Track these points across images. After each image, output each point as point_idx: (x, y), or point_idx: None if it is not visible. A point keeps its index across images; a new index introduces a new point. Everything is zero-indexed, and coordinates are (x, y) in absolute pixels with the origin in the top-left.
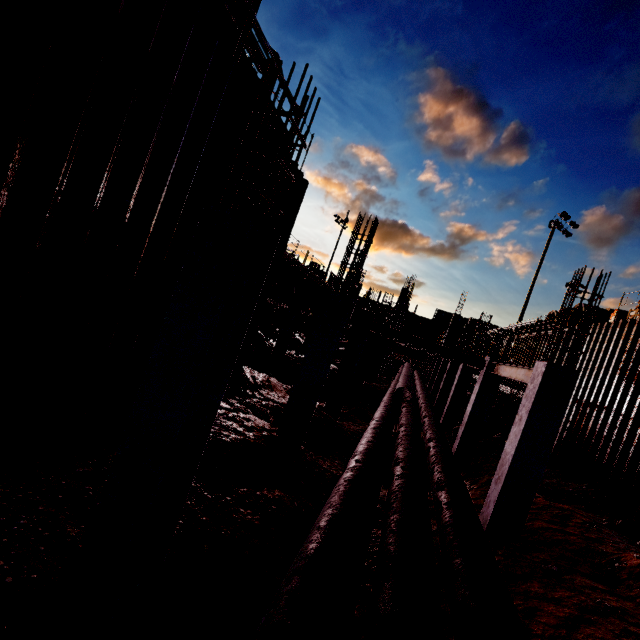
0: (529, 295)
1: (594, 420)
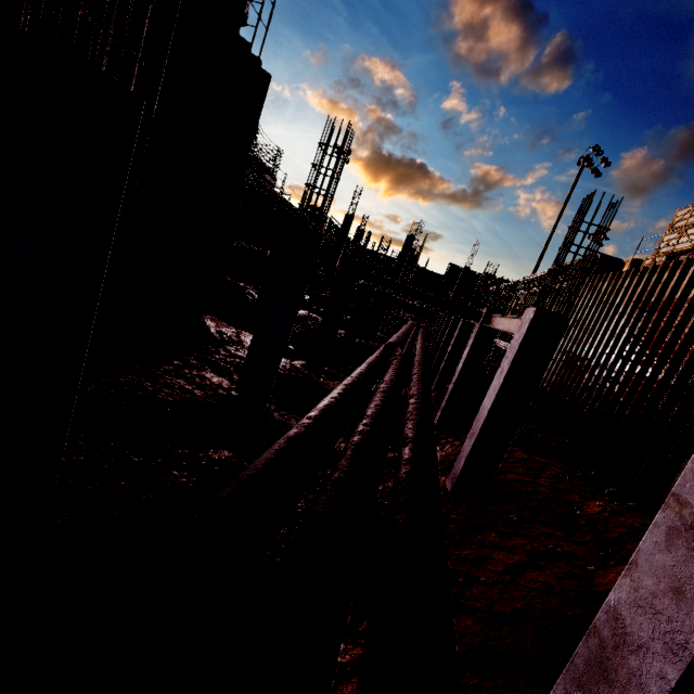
0: (546, 246)
1: (589, 376)
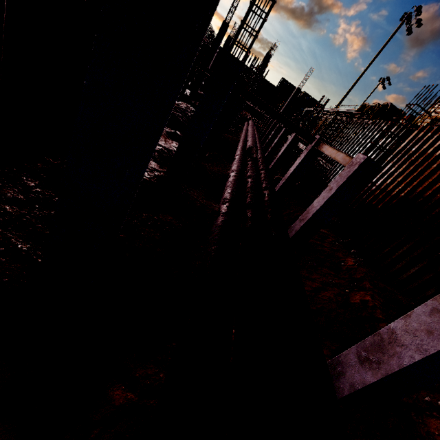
0: (355, 84)
1: None
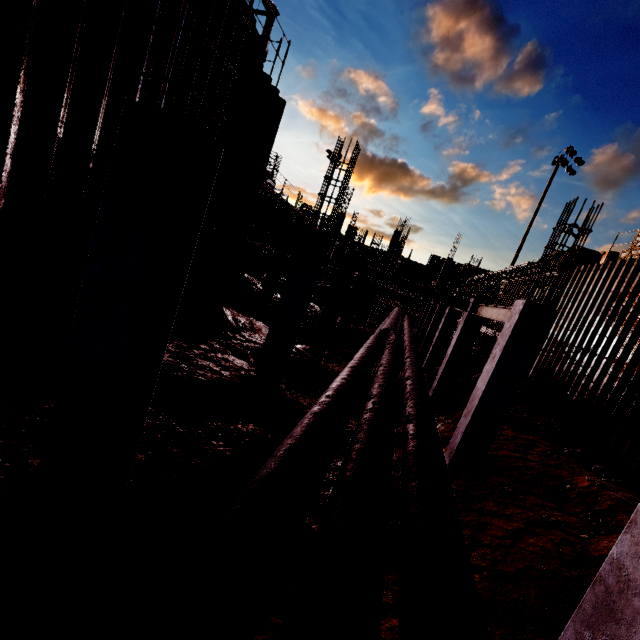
0: (524, 238)
1: (570, 360)
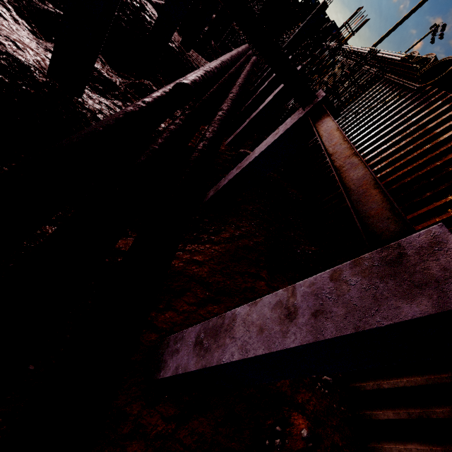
0: (406, 18)
1: None
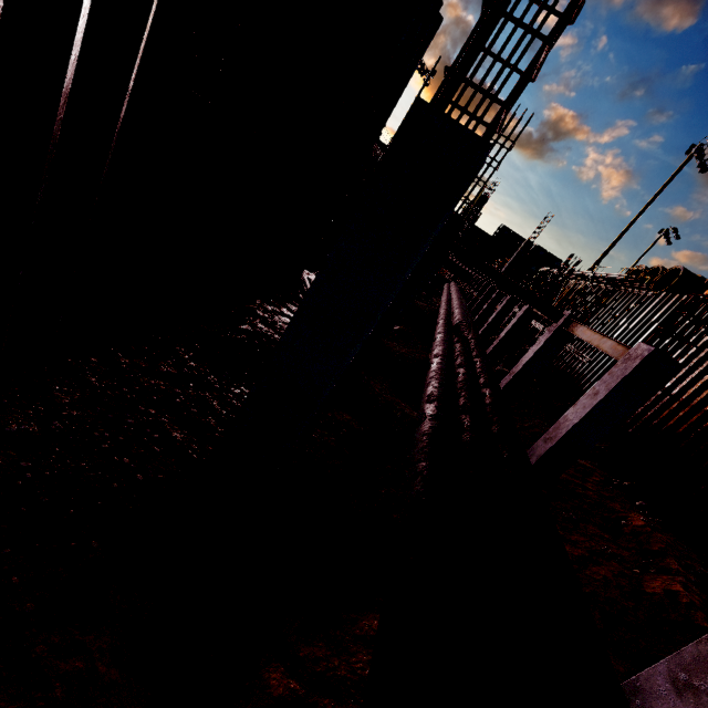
0: (620, 237)
1: None
